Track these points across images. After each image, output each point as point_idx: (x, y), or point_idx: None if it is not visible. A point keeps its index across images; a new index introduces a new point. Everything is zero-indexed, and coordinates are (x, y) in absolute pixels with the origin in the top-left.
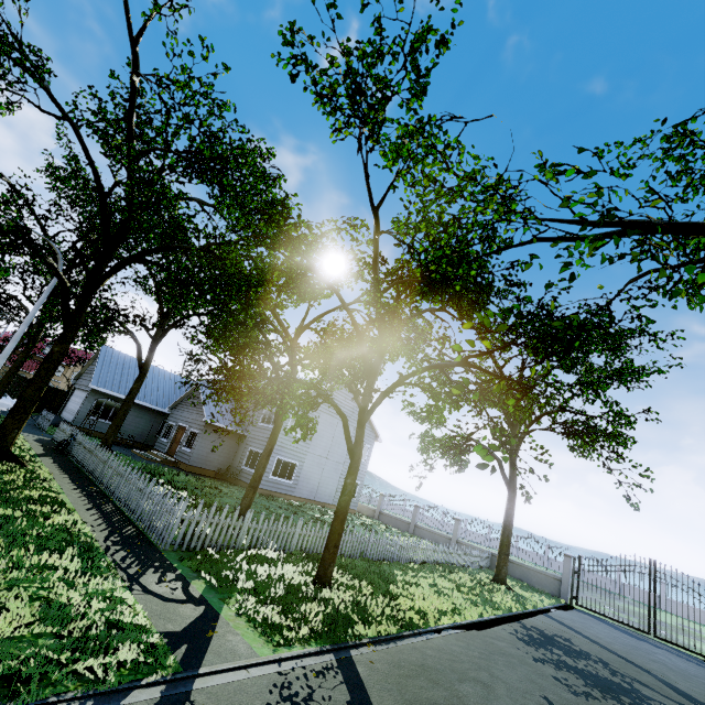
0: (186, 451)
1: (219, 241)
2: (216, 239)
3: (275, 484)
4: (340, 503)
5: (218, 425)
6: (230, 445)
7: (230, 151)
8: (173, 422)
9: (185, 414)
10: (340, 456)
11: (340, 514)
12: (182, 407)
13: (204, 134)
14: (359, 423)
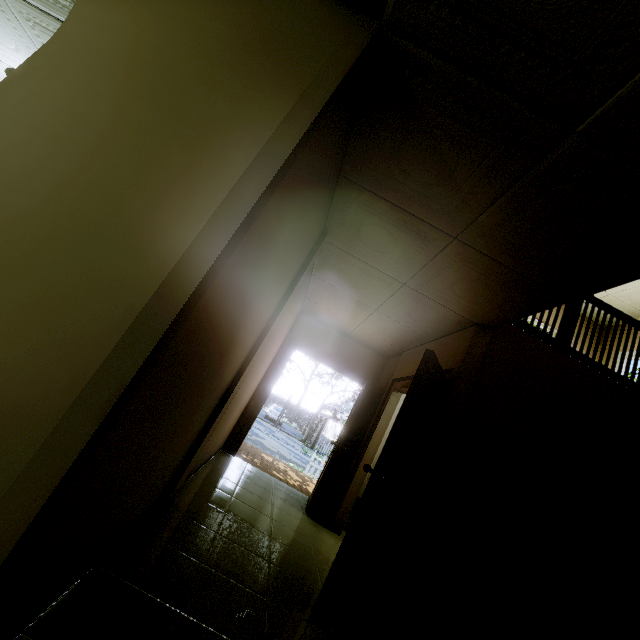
0: None
1: None
2: None
3: None
4: None
5: None
6: None
7: None
8: None
9: None
10: None
11: None
12: None
13: None
14: None
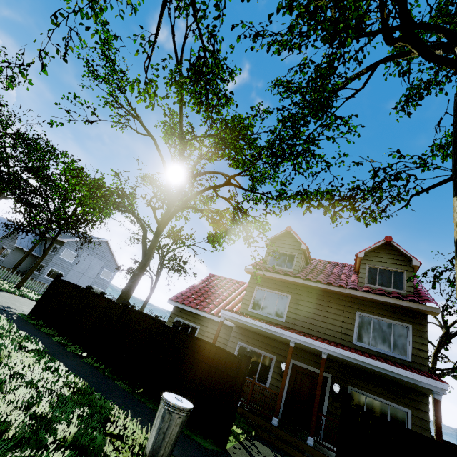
0: (2, 259)
1: (33, 165)
2: (32, 164)
3: (48, 280)
4: (33, 266)
5: (23, 249)
6: (29, 260)
7: (30, 140)
8: (0, 245)
9: (8, 242)
10: (93, 275)
11: (31, 269)
12: (7, 238)
13: (12, 138)
14: (50, 243)
